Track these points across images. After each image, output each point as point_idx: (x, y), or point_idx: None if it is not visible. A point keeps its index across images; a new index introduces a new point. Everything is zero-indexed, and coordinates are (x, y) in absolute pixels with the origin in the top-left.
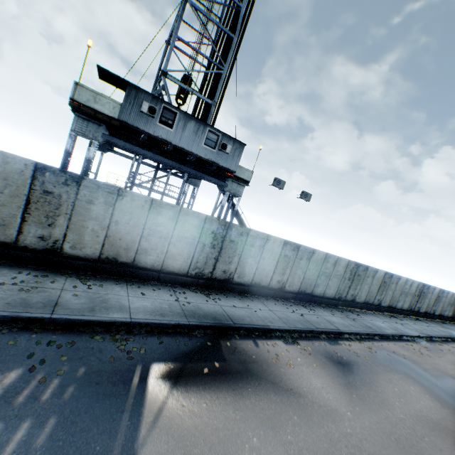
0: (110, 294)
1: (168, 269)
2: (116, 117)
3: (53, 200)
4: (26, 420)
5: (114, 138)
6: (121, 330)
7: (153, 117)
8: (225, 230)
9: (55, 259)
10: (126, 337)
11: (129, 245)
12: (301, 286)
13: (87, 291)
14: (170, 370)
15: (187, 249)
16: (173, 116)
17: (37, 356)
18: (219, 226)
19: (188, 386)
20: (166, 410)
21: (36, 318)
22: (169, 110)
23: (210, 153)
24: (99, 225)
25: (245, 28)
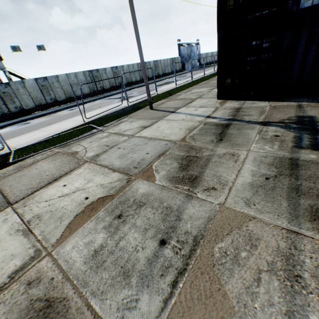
0: None
1: None
2: None
3: None
4: None
5: None
6: None
7: None
8: None
9: None
10: None
11: None
12: (67, 96)
13: None
14: None
15: None
16: None
17: None
18: None
19: None
20: None
21: None
22: None
23: None
24: None
25: None
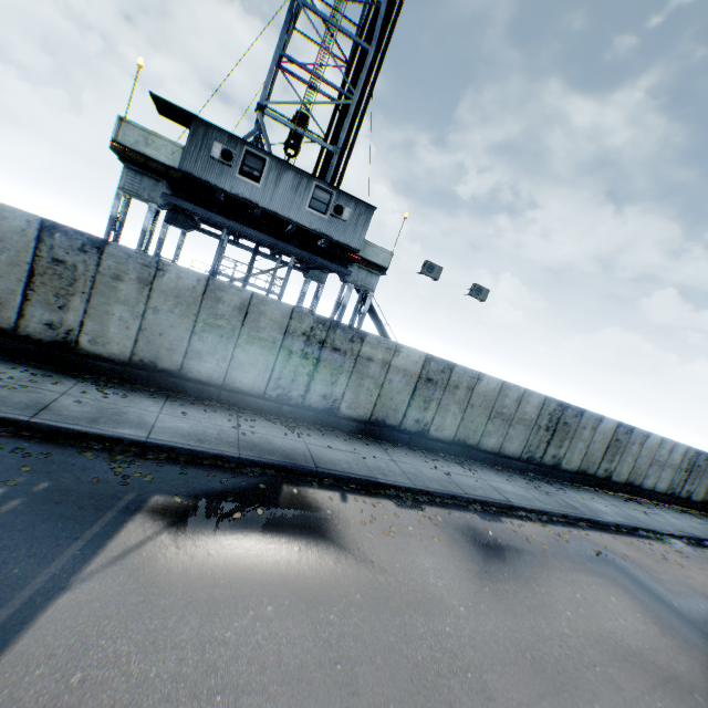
0: (133, 407)
1: (234, 385)
2: (177, 167)
3: (66, 272)
4: None
5: (179, 200)
6: (129, 451)
7: (229, 166)
8: (325, 332)
9: (68, 356)
10: (132, 460)
11: (175, 344)
12: (459, 433)
13: (101, 399)
14: (180, 506)
15: (263, 357)
16: (261, 165)
17: None
18: (314, 325)
19: (196, 528)
20: (145, 549)
21: (9, 419)
22: (255, 156)
23: (319, 221)
24: (131, 311)
25: (391, 36)
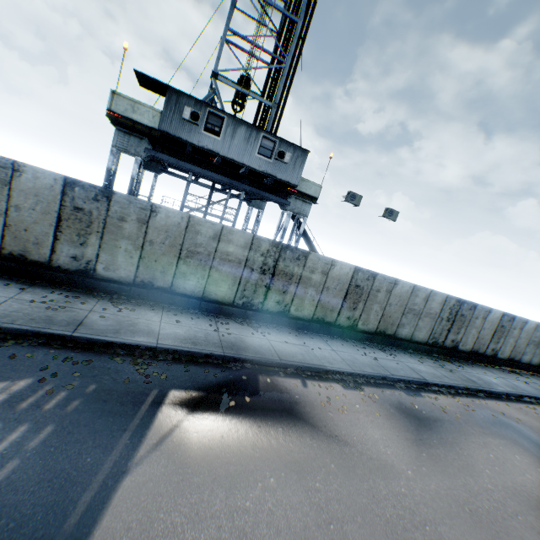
0: (141, 319)
1: (211, 296)
2: (157, 127)
3: (84, 217)
4: (24, 424)
5: (158, 153)
6: (145, 354)
7: (196, 125)
8: (278, 253)
9: (88, 280)
10: (148, 362)
11: (166, 268)
12: (380, 326)
13: (117, 314)
14: (190, 398)
15: (232, 275)
16: (221, 122)
17: (50, 370)
18: (269, 248)
19: (205, 416)
20: (173, 436)
21: (57, 334)
22: (215, 115)
23: (266, 164)
24: (133, 244)
25: (314, 9)
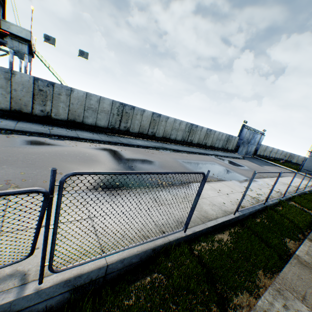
0: None
1: None
2: None
3: None
4: None
5: None
6: None
7: None
8: None
9: None
10: None
11: None
12: (70, 117)
13: None
14: None
15: None
16: None
17: None
18: None
19: None
20: None
21: None
22: None
23: None
24: None
25: None
